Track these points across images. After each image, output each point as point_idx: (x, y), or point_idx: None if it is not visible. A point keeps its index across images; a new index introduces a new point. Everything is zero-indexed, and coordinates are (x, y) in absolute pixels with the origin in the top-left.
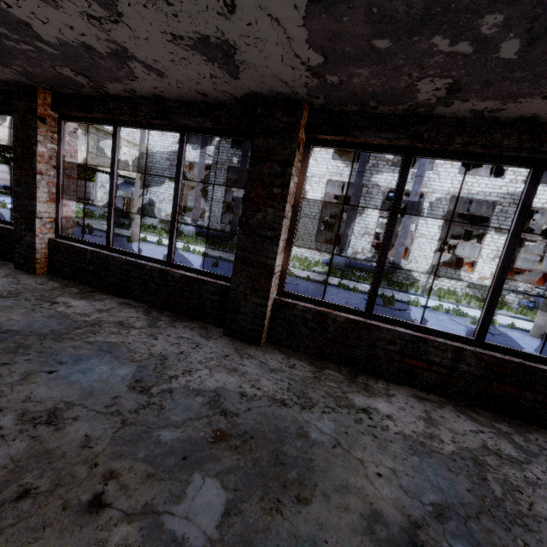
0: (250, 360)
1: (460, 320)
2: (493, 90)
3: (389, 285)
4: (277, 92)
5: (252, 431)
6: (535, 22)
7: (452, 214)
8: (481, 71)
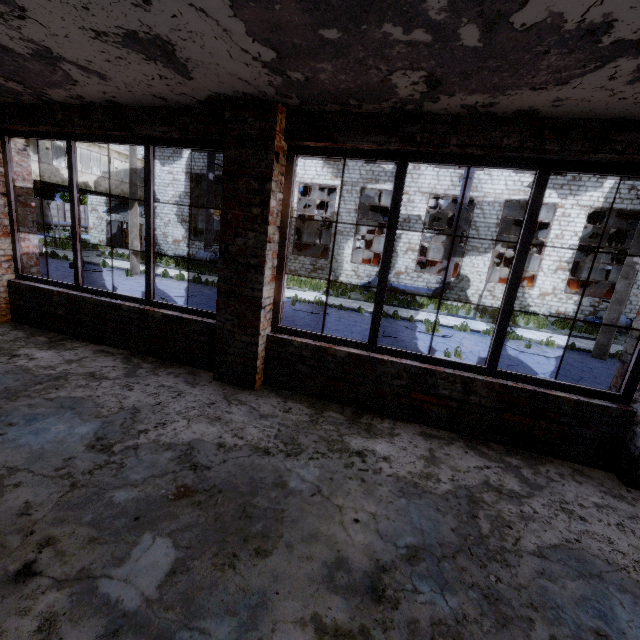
0: (239, 406)
1: (513, 344)
2: (475, 82)
3: (436, 308)
4: (243, 93)
5: (222, 484)
6: (483, 5)
7: (512, 221)
8: (452, 61)
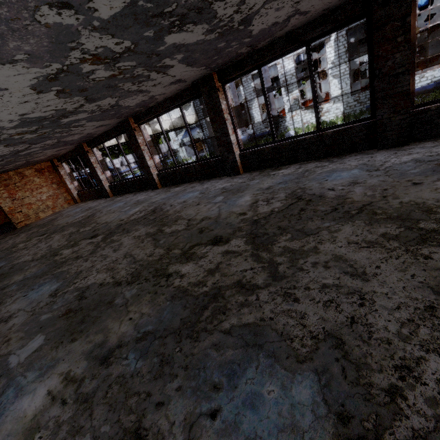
0: (412, 149)
1: None
2: None
3: None
4: None
5: None
6: None
7: None
8: None
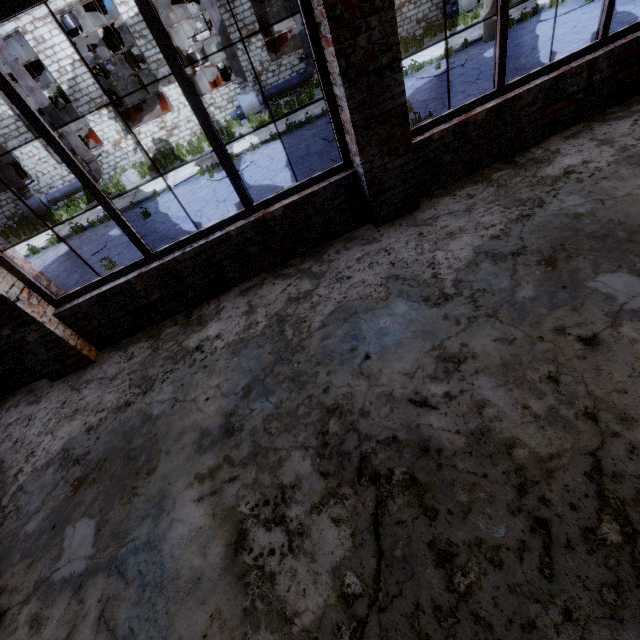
0: (440, 220)
1: (423, 74)
2: None
3: None
4: None
5: (553, 243)
6: None
7: None
8: None
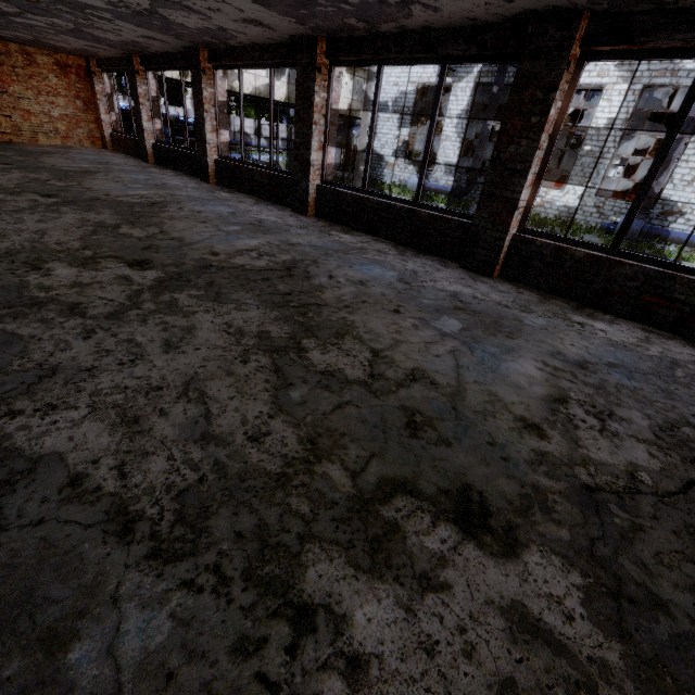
0: (482, 284)
1: None
2: None
3: None
4: (553, 7)
5: (480, 311)
6: None
7: None
8: None
